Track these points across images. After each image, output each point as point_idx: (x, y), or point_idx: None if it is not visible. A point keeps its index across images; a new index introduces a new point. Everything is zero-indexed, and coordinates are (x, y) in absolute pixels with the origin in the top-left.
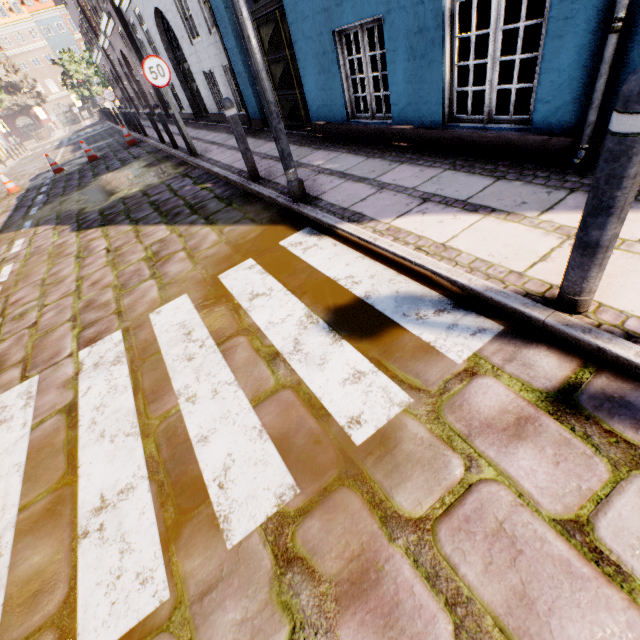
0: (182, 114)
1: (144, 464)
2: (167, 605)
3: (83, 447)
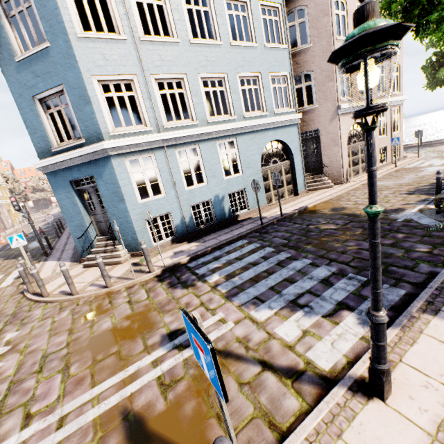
0: None
1: None
2: None
3: None
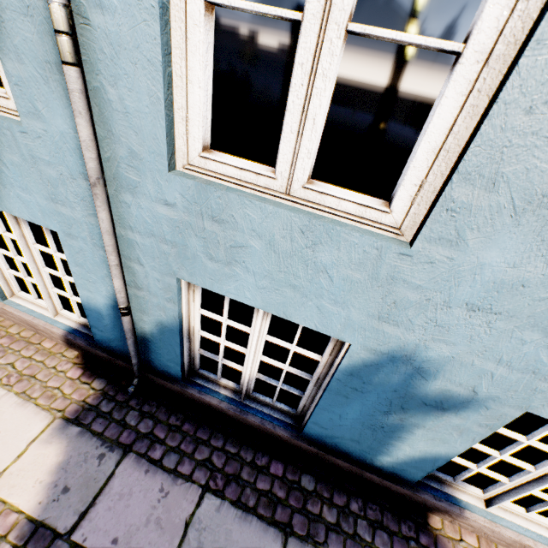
0: None
1: None
2: None
3: None
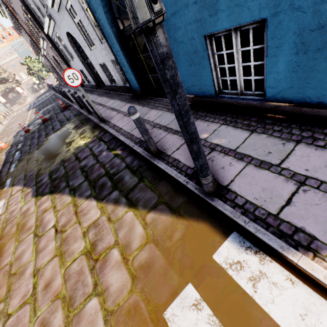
0: (90, 85)
1: None
2: None
3: None
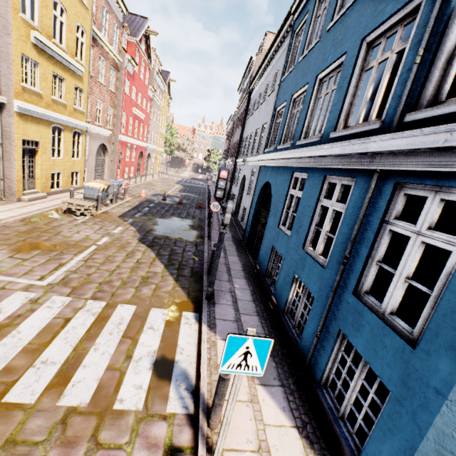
0: None
1: (65, 359)
2: (31, 405)
3: (58, 337)
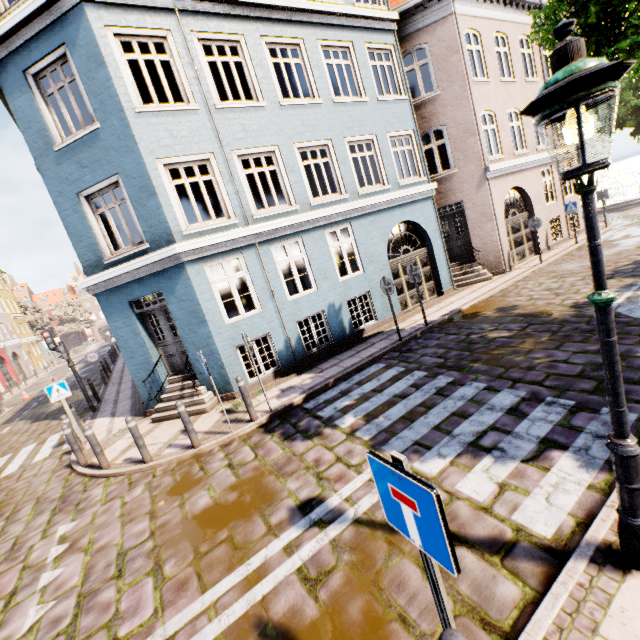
0: None
1: None
2: None
3: None
